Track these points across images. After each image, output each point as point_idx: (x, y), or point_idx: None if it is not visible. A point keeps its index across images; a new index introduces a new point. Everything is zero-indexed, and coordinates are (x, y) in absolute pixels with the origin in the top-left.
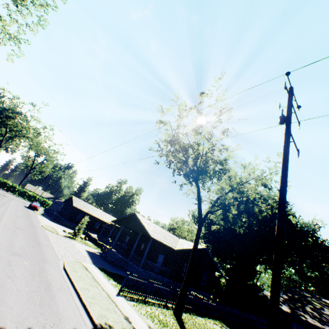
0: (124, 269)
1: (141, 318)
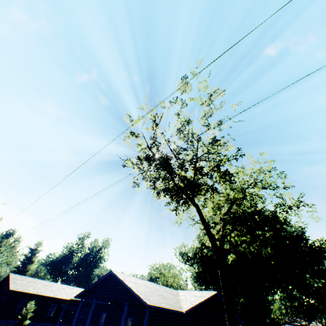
0: None
1: None
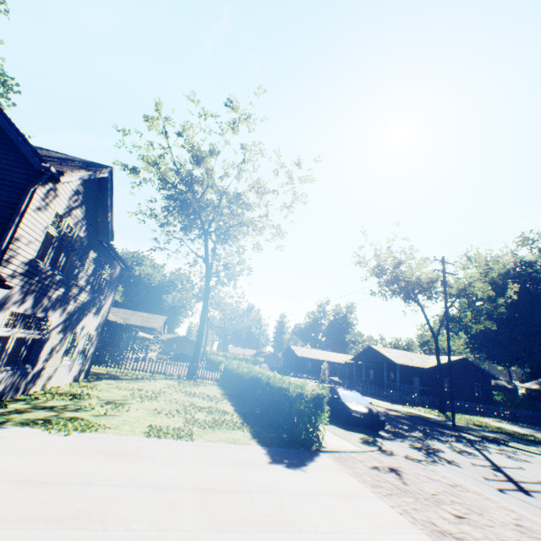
0: (384, 397)
1: (411, 409)
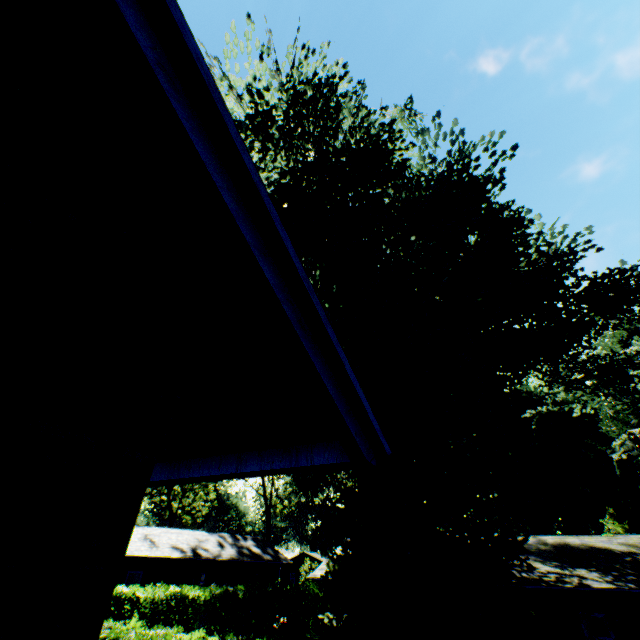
0: None
1: None
